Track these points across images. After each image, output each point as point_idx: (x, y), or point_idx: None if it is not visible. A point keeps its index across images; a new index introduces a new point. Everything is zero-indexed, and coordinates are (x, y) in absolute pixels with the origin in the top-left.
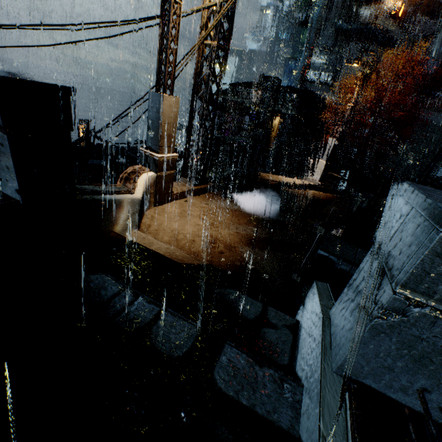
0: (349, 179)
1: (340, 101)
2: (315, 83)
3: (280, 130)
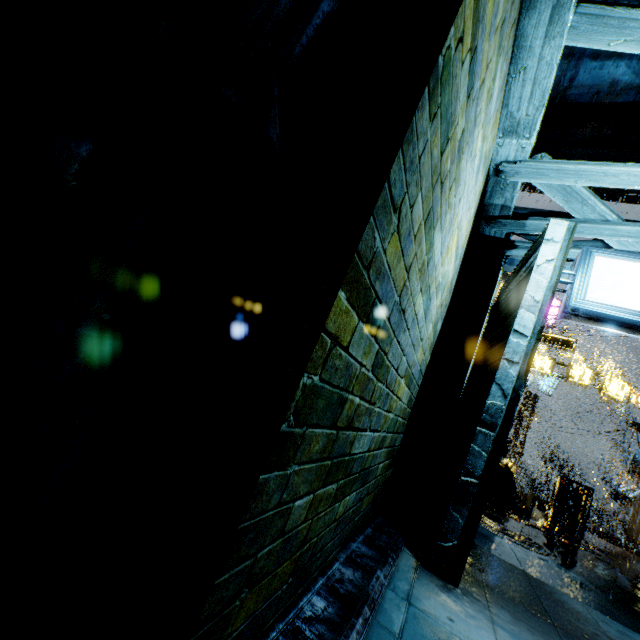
0: None
1: None
2: None
3: None
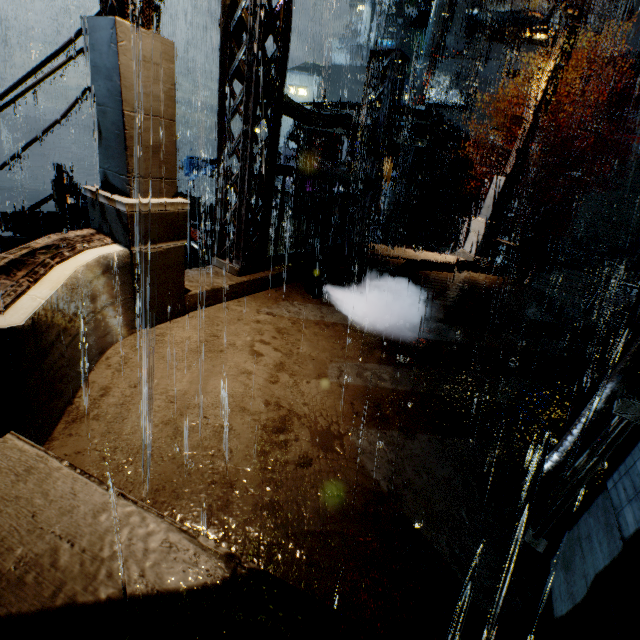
0: (509, 251)
1: (479, 133)
2: (440, 107)
3: (397, 174)
